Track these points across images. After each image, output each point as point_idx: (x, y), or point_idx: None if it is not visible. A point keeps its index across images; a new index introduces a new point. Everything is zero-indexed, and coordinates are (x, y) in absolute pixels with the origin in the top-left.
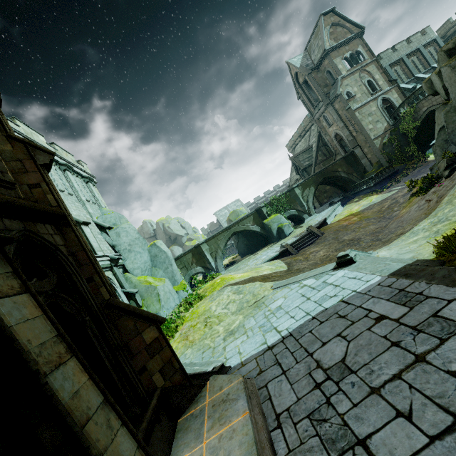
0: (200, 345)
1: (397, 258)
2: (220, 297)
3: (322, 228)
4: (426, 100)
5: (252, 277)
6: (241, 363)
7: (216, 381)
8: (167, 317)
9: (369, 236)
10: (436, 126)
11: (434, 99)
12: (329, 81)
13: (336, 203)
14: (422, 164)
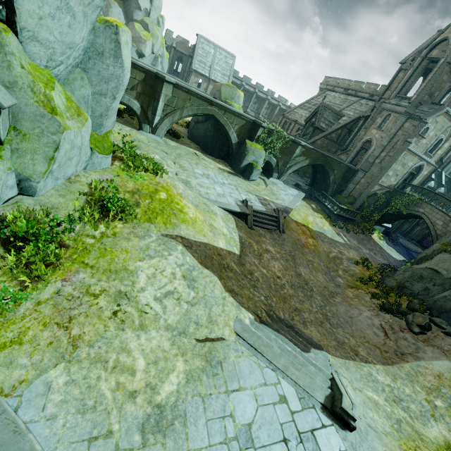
0: (89, 384)
1: None
2: (161, 262)
3: (285, 220)
4: (432, 208)
5: (209, 247)
6: None
7: None
8: (47, 195)
9: (320, 297)
10: (434, 263)
11: (434, 214)
12: (438, 95)
13: (302, 192)
14: (367, 235)
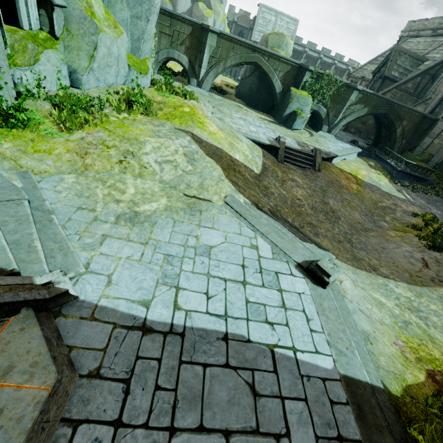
0: (89, 187)
1: (366, 350)
2: (167, 141)
3: (324, 162)
4: None
5: (221, 151)
6: (93, 310)
7: (20, 337)
8: (90, 90)
9: (347, 226)
10: None
11: None
12: None
13: (358, 148)
14: None
